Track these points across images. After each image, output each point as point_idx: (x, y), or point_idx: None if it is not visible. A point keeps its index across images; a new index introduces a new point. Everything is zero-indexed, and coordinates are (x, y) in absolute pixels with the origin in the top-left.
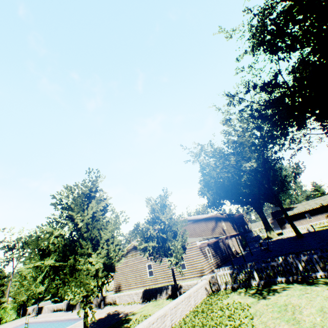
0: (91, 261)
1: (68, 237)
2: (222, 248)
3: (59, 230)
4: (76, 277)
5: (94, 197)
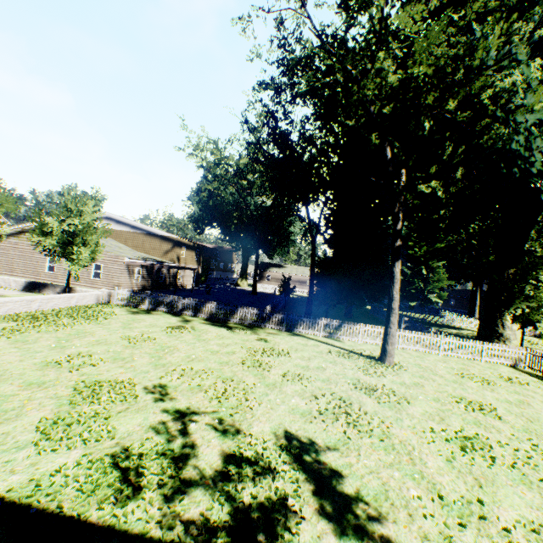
0: None
1: None
2: (163, 275)
3: None
4: None
5: None
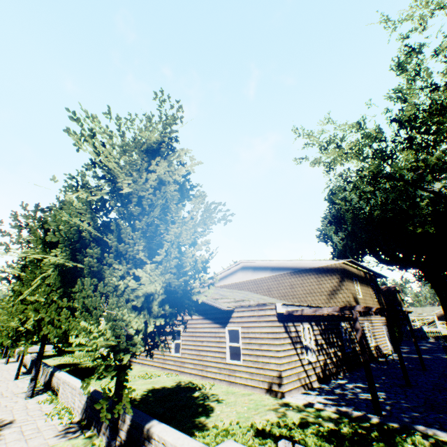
0: None
1: None
2: (345, 335)
3: None
4: None
5: None
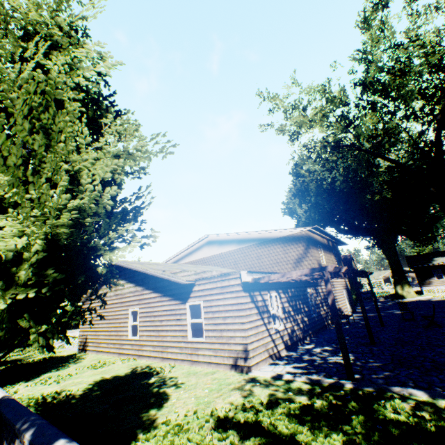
0: None
1: None
2: (311, 300)
3: None
4: None
5: None
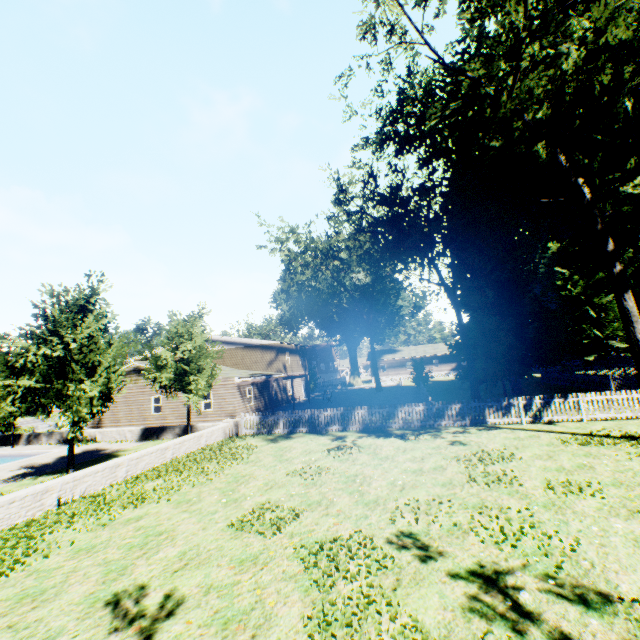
0: (85, 388)
1: (53, 357)
2: (274, 390)
3: (43, 349)
4: (62, 403)
5: (92, 310)
